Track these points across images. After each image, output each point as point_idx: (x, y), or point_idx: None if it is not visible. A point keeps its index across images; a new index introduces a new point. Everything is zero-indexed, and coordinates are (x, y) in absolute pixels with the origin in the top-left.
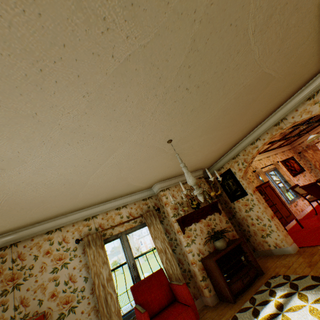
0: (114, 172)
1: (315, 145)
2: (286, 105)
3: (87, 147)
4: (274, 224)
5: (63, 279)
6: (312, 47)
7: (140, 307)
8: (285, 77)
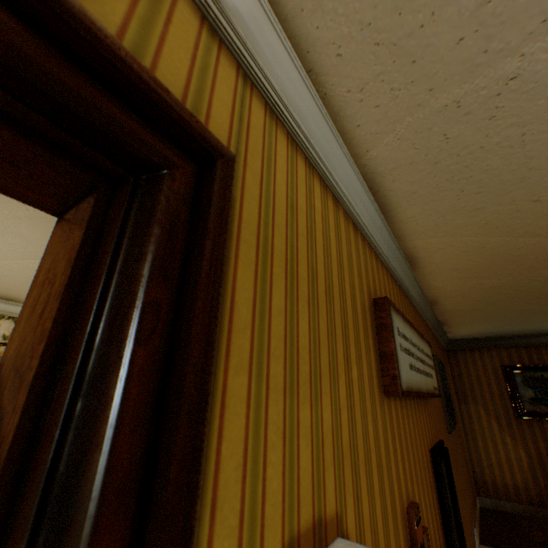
0: (26, 274)
1: None
2: None
3: (1, 238)
4: None
5: None
6: None
7: None
8: None
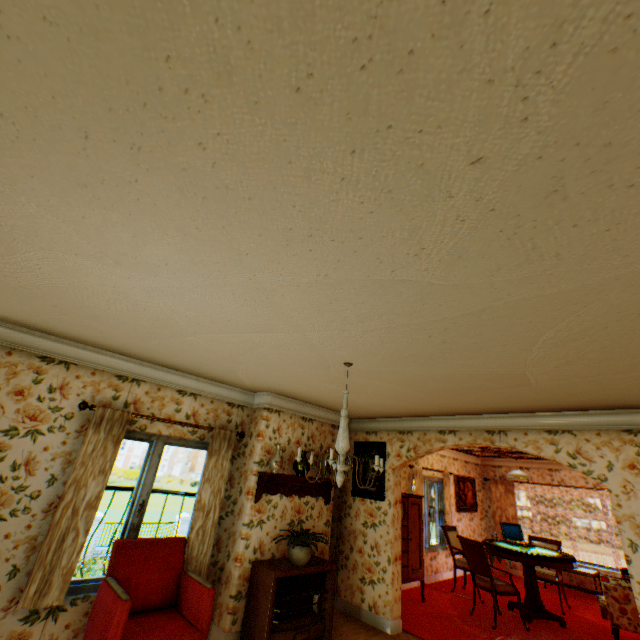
0: (237, 348)
1: (513, 483)
2: (518, 417)
3: (249, 309)
4: (393, 571)
5: (15, 457)
6: (592, 385)
7: (119, 587)
8: (542, 391)
